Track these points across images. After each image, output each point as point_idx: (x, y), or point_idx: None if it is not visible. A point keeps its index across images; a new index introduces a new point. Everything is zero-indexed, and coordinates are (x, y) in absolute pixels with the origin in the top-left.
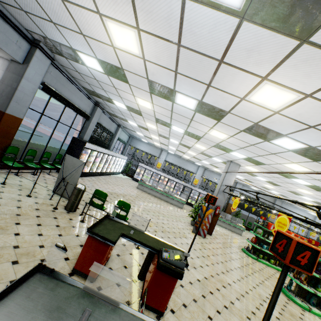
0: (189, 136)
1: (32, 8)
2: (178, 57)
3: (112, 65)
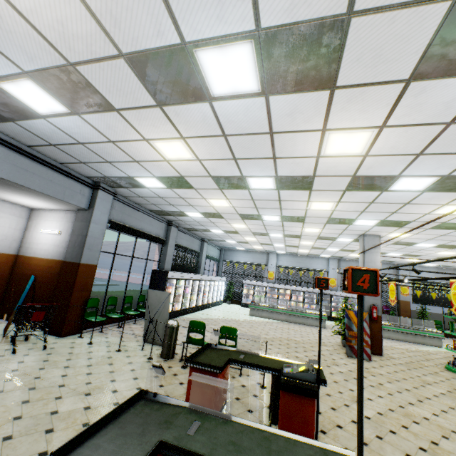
0: (289, 221)
1: (90, 158)
2: (230, 146)
3: (171, 177)
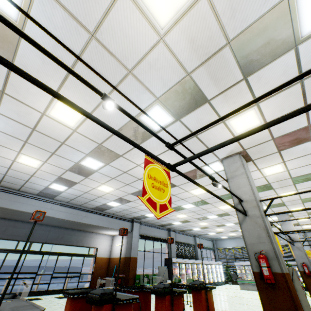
0: (223, 216)
1: (129, 212)
2: None
3: None
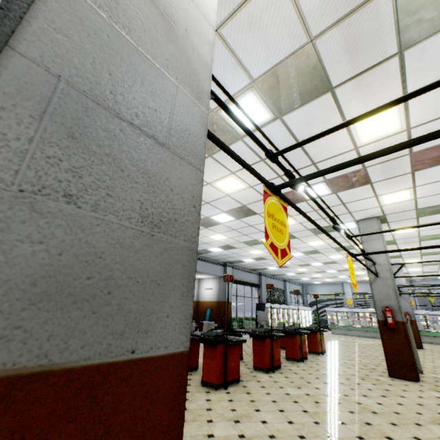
0: (329, 264)
1: (225, 257)
2: None
3: (257, 257)
